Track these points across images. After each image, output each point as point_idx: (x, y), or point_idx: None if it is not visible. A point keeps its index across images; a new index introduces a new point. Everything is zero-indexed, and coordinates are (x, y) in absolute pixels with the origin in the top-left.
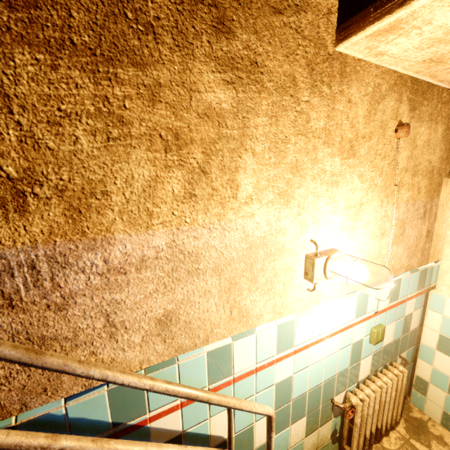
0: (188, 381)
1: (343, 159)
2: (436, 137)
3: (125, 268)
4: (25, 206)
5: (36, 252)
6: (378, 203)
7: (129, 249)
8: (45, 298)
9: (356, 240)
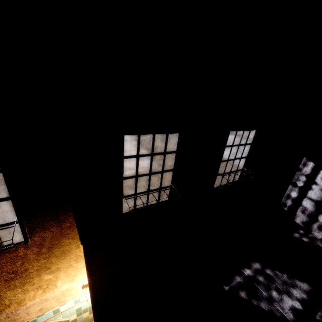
0: (48, 316)
1: None
2: None
3: (30, 306)
4: (10, 306)
5: (12, 310)
6: None
7: (31, 303)
8: (14, 315)
9: None
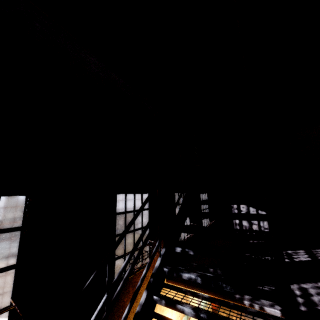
0: None
1: None
2: None
3: None
4: None
5: None
6: None
7: None
8: None
9: (173, 317)
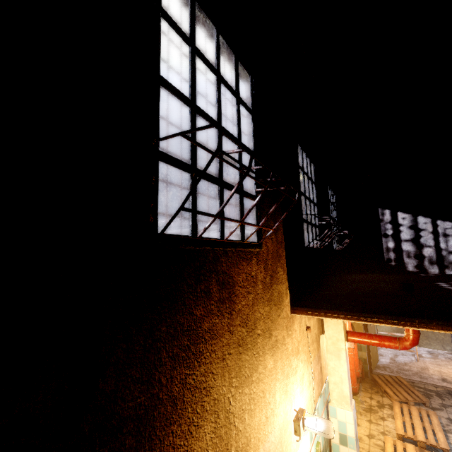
0: None
1: (297, 357)
2: (315, 320)
3: None
4: None
5: None
6: (307, 368)
7: None
8: None
9: (304, 395)
